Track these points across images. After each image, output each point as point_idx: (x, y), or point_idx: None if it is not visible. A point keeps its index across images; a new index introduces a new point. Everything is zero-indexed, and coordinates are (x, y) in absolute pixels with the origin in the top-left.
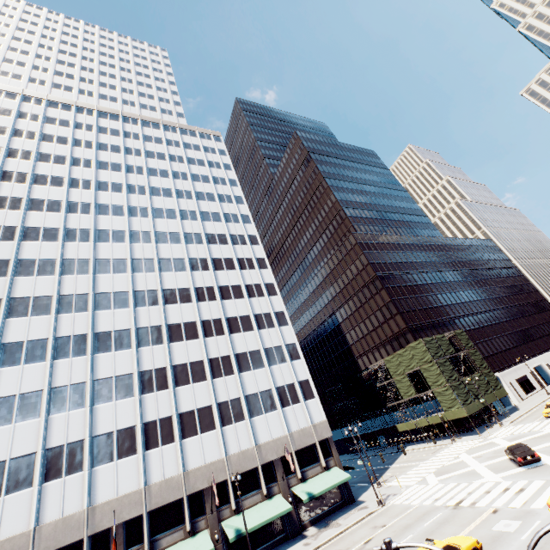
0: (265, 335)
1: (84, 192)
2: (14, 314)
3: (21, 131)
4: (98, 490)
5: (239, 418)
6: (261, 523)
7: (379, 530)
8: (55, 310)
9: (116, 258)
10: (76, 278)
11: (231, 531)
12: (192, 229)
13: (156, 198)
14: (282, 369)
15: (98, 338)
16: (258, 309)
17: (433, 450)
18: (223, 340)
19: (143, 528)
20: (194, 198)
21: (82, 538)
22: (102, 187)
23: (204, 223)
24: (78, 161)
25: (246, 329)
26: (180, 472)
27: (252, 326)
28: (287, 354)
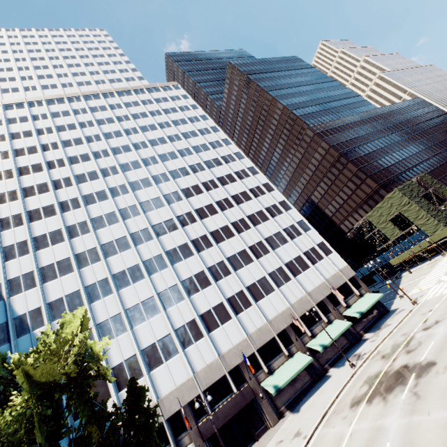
0: (279, 220)
1: (106, 159)
2: (109, 254)
3: (41, 129)
4: (219, 345)
5: (287, 279)
6: (335, 337)
7: (429, 313)
8: (133, 244)
9: (152, 198)
10: (134, 220)
11: (317, 347)
12: (192, 161)
13: (157, 147)
14: (301, 239)
15: (169, 254)
16: (265, 204)
17: (429, 266)
18: (252, 232)
19: (258, 360)
20: (182, 138)
21: (224, 374)
22: (117, 152)
23: (199, 154)
24: (91, 138)
25: (264, 220)
26: (264, 322)
27: (267, 217)
28: (300, 229)
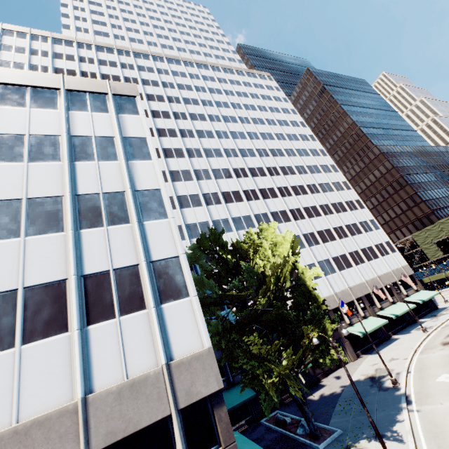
0: (355, 214)
1: (219, 123)
2: (227, 201)
3: (165, 83)
4: None
5: (361, 261)
6: (404, 311)
7: None
8: (245, 199)
9: (257, 167)
10: (244, 180)
11: (389, 315)
12: (286, 146)
13: (257, 125)
14: (372, 234)
15: (273, 215)
16: (344, 198)
17: None
18: (335, 217)
19: (341, 313)
20: (277, 124)
21: None
22: (226, 120)
23: (291, 141)
24: (205, 102)
25: (343, 211)
26: (346, 287)
27: (345, 208)
28: (372, 226)
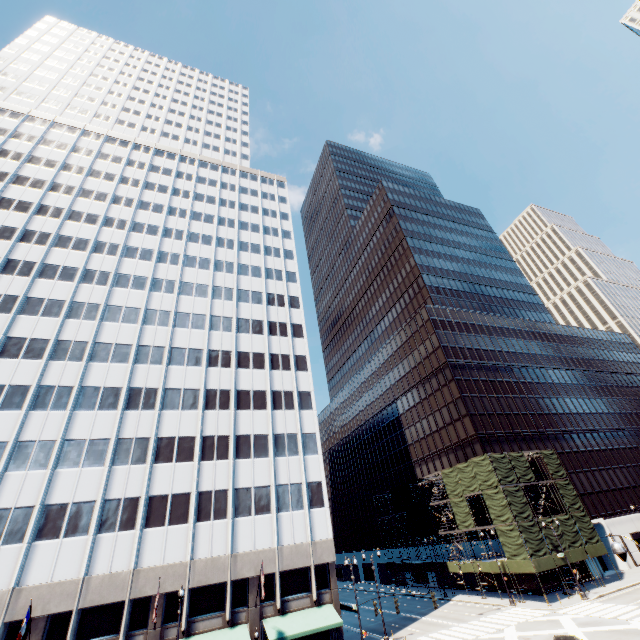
0: (280, 418)
1: (116, 232)
2: (5, 354)
3: (71, 165)
4: (32, 569)
5: (220, 514)
6: None
7: None
8: (47, 356)
9: (129, 306)
10: (80, 324)
11: None
12: (224, 282)
13: (193, 244)
14: (290, 462)
15: (84, 392)
16: (278, 385)
17: (482, 610)
18: (226, 416)
19: (69, 627)
20: (236, 248)
21: None
22: (137, 229)
23: (241, 277)
24: (120, 200)
25: (257, 407)
26: (130, 567)
27: (266, 404)
28: (301, 445)
